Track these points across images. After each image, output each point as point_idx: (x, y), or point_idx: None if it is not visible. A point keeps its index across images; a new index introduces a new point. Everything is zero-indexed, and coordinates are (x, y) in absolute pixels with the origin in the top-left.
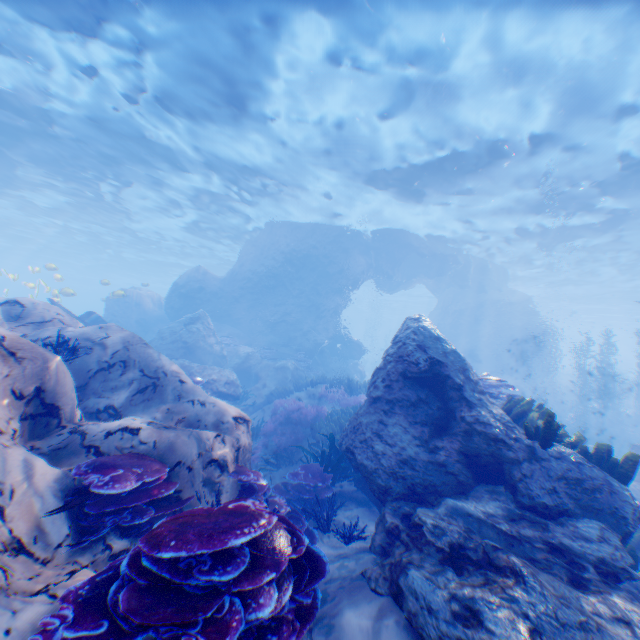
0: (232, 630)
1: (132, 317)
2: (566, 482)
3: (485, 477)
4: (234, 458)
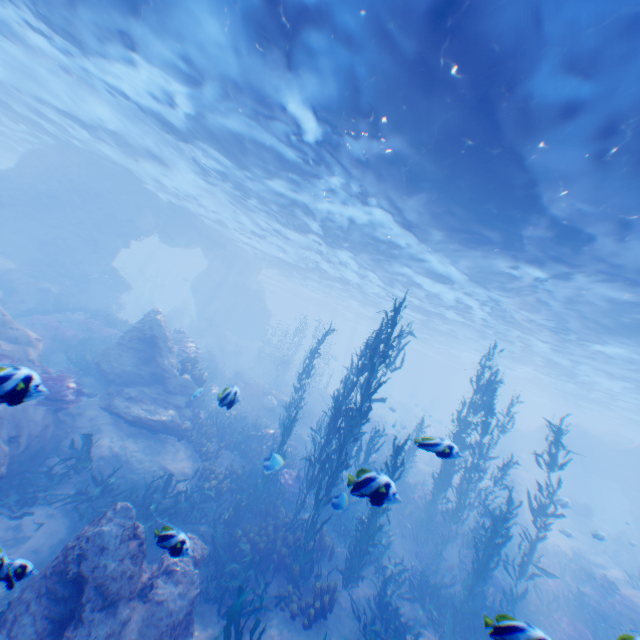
0: (68, 396)
1: None
2: (181, 385)
3: (158, 382)
4: (40, 360)
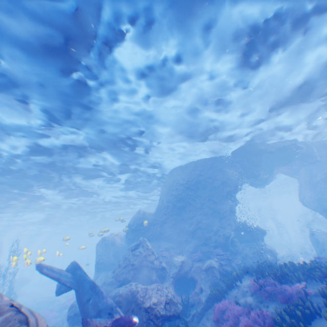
0: None
1: (110, 252)
2: None
3: None
4: None
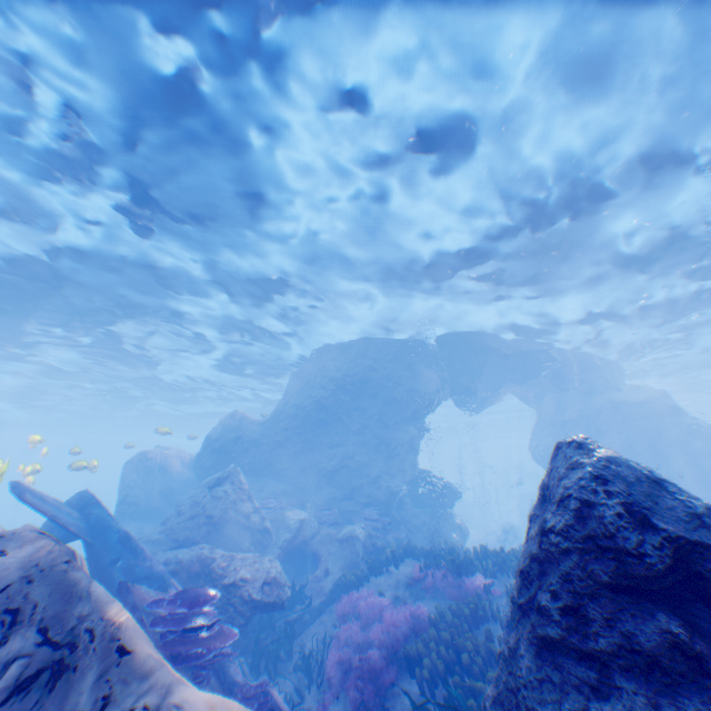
0: None
1: (153, 485)
2: None
3: None
4: None
